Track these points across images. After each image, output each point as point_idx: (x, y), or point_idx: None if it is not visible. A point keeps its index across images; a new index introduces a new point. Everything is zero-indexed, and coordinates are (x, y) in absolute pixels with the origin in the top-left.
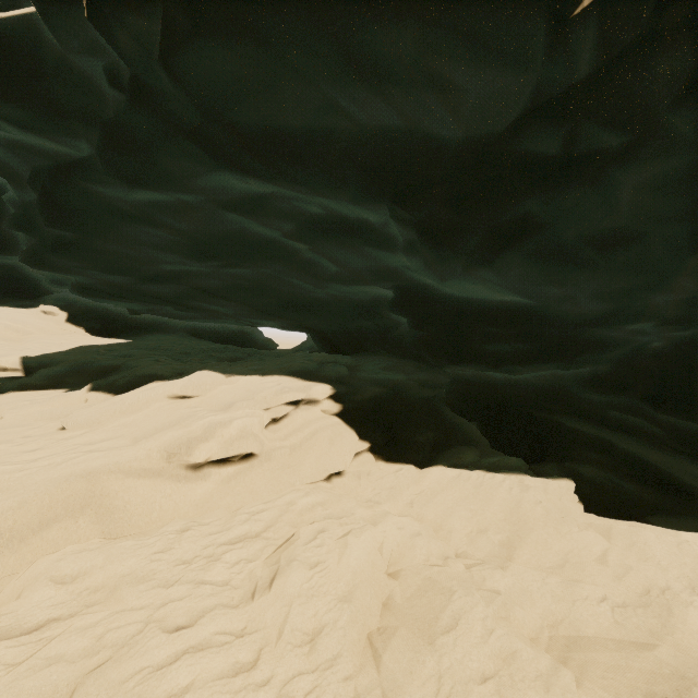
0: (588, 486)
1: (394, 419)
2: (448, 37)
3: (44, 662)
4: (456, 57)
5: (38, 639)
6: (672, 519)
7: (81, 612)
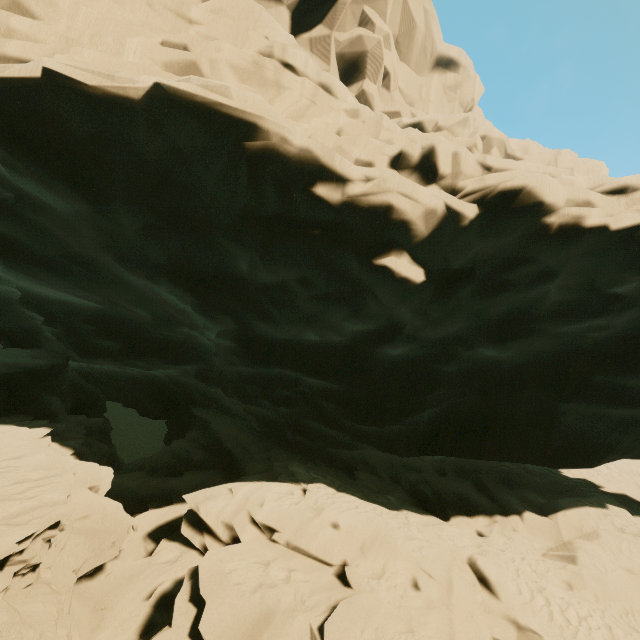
0: (168, 455)
1: None
2: None
3: None
4: None
5: None
6: (201, 472)
7: None
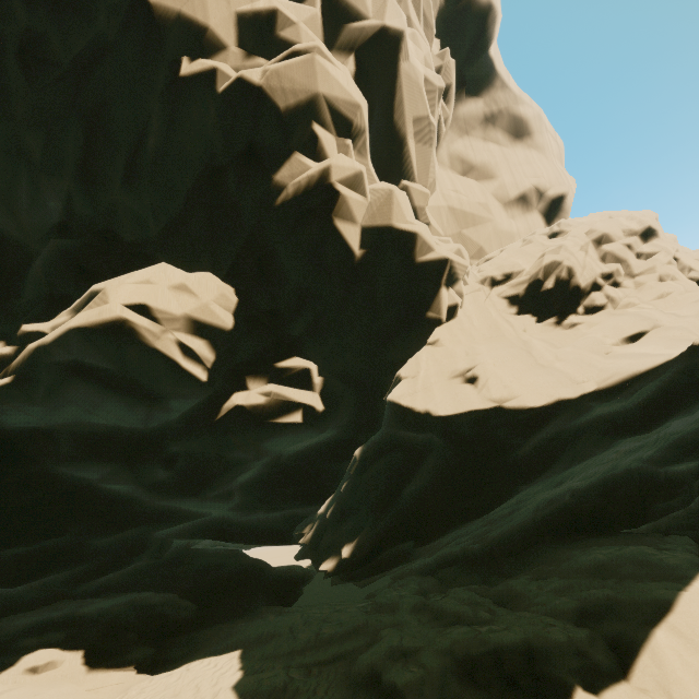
0: None
1: None
2: None
3: None
4: None
5: None
6: None
7: None
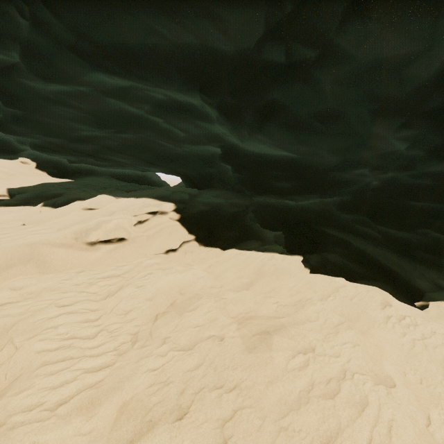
0: (330, 265)
1: (212, 224)
2: None
3: (1, 316)
4: None
5: (0, 309)
6: (370, 282)
7: (22, 301)
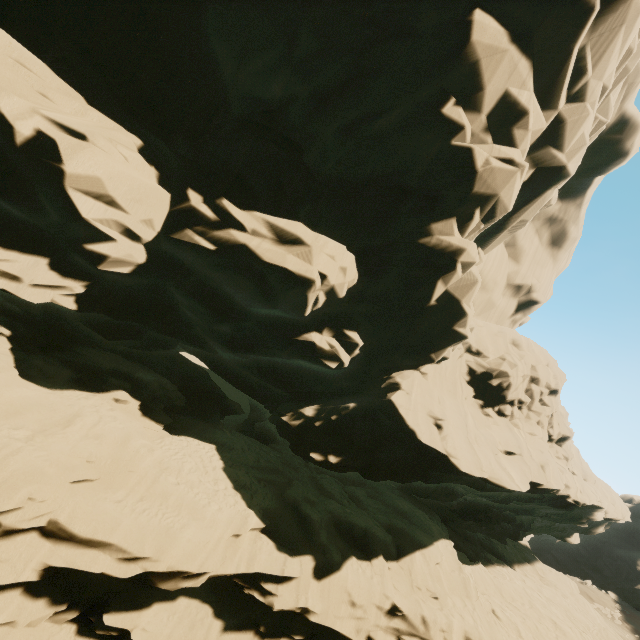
0: None
1: None
2: None
3: None
4: None
5: None
6: None
7: None
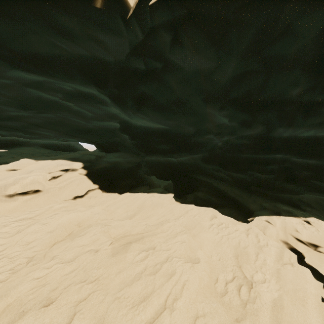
0: (199, 200)
1: (112, 176)
2: (89, 22)
3: None
4: (95, 29)
5: None
6: (223, 209)
7: None
